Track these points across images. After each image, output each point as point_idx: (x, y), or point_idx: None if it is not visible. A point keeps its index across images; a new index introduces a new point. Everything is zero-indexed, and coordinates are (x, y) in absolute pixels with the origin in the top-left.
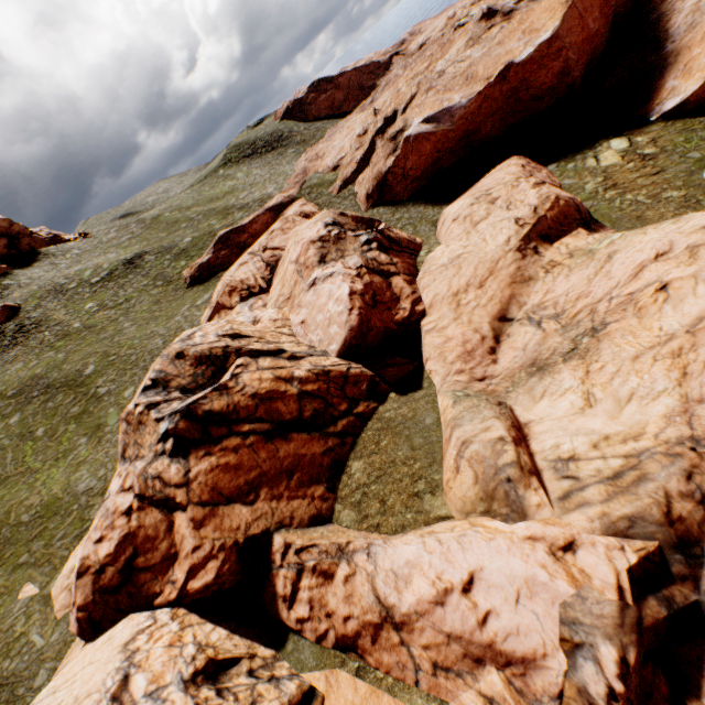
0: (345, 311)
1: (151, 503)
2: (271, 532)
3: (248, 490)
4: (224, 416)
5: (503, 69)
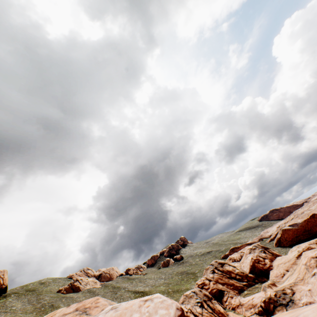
0: (249, 261)
1: (207, 279)
2: (225, 291)
3: (222, 283)
4: (221, 271)
5: (311, 215)
